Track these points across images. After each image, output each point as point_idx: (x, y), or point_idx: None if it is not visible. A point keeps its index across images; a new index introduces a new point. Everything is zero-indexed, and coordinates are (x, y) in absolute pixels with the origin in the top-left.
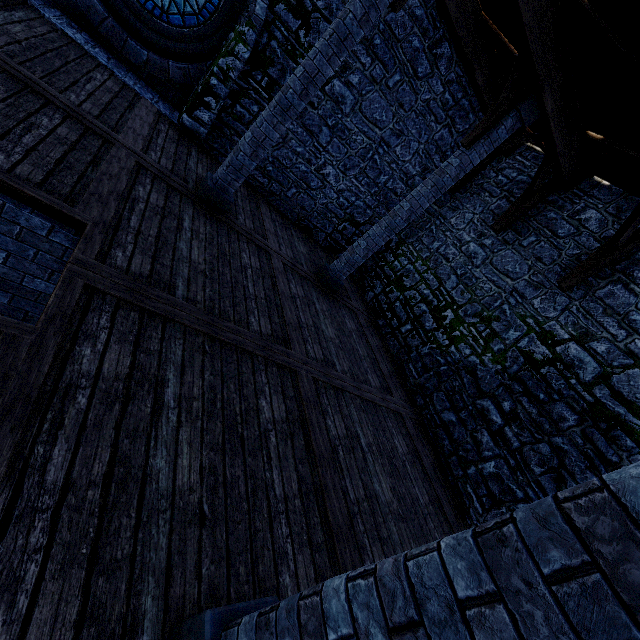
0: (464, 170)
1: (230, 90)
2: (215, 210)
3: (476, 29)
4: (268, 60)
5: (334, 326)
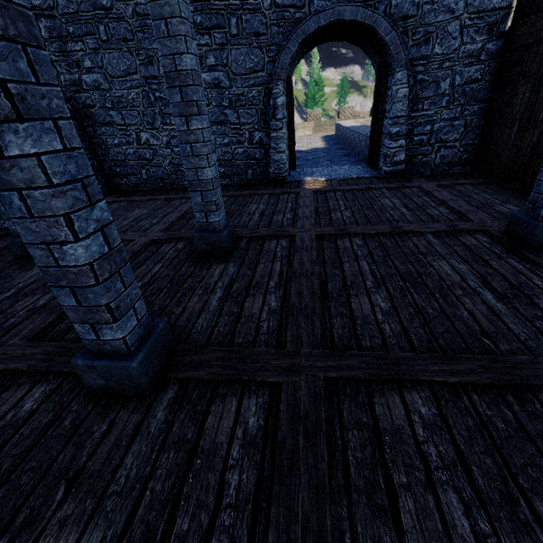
0: None
1: None
2: None
3: None
4: None
5: None
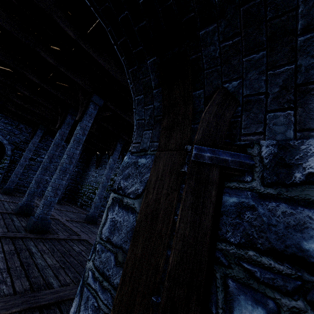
0: (76, 160)
1: (5, 171)
2: (8, 194)
3: (66, 138)
4: (15, 161)
5: (59, 206)
